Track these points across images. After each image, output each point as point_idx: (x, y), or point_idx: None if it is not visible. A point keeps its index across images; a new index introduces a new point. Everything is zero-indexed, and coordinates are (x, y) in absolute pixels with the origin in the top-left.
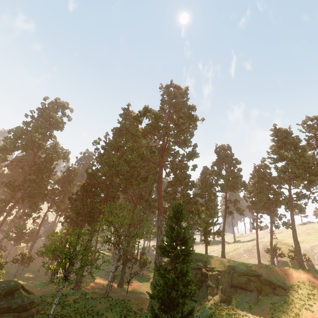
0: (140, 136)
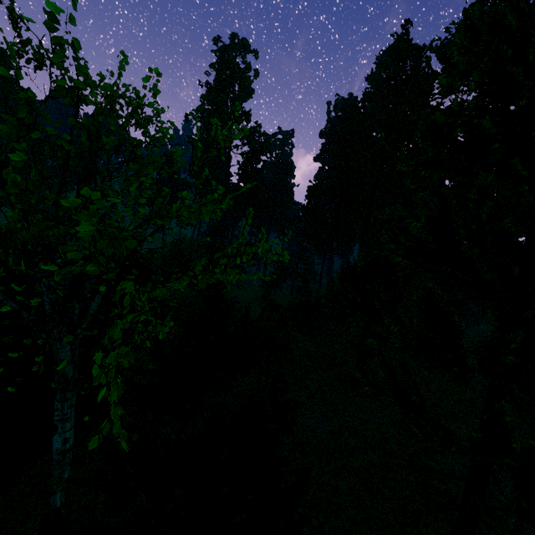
0: (445, 95)
